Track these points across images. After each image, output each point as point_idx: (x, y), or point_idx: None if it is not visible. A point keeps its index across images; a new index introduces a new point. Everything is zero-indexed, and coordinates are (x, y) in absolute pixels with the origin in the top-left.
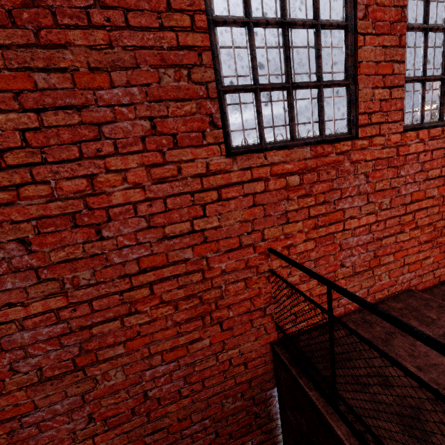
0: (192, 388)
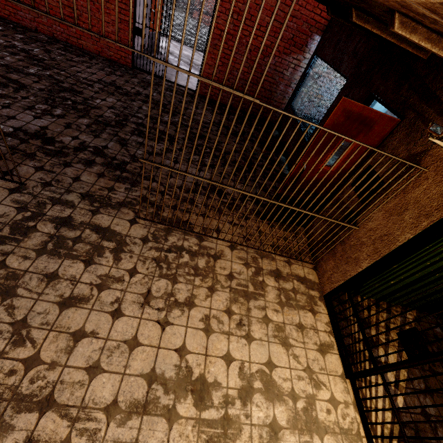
0: (302, 3)
